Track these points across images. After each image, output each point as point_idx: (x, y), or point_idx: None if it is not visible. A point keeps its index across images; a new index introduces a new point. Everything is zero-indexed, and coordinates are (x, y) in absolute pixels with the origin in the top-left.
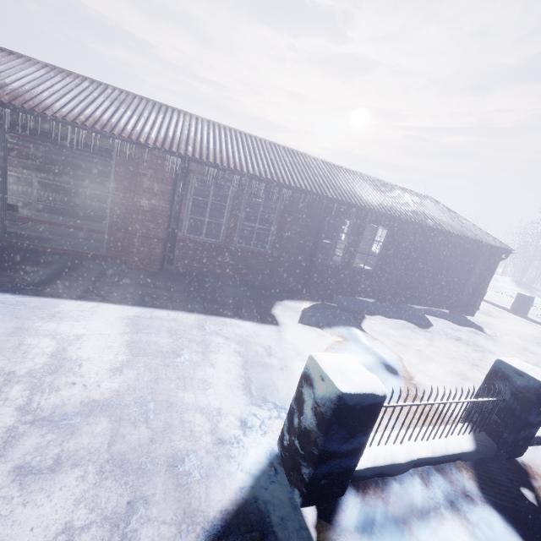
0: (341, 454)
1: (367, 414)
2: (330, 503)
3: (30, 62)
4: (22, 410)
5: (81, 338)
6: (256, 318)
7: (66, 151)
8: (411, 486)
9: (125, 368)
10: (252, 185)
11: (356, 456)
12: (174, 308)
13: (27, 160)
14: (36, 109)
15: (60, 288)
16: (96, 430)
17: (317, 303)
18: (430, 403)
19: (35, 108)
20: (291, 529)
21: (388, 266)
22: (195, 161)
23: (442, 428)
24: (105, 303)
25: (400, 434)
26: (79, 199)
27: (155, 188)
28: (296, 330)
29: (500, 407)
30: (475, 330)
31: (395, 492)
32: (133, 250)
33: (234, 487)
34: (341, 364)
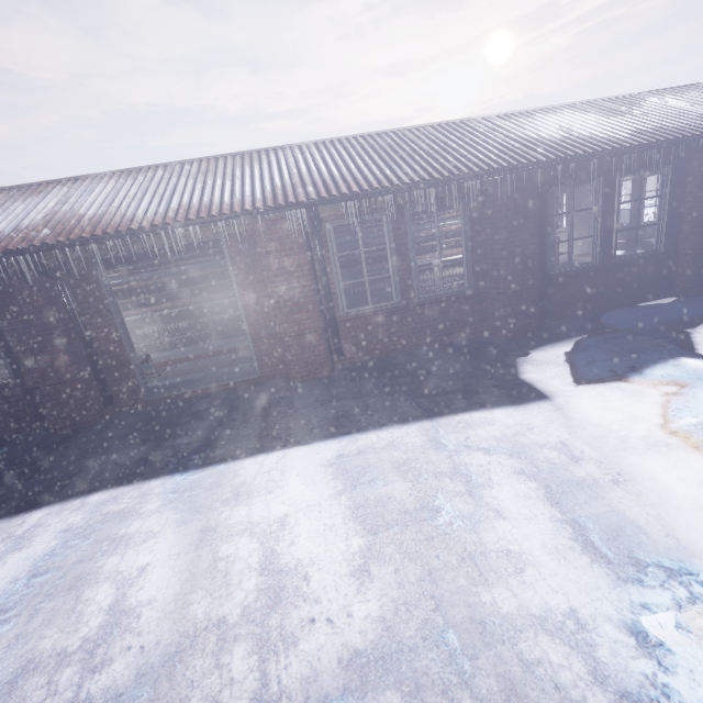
0: None
1: None
2: None
3: (97, 179)
4: (260, 702)
5: (287, 523)
6: (505, 398)
7: (172, 268)
8: None
9: (372, 565)
10: (415, 200)
11: None
12: (381, 425)
13: (140, 296)
14: (120, 228)
15: (229, 444)
16: None
17: (582, 339)
18: None
19: (119, 228)
20: None
21: (682, 232)
22: (325, 203)
23: None
24: (289, 447)
25: None
26: (206, 317)
27: (287, 266)
28: (583, 398)
29: None
30: None
31: None
32: (290, 359)
33: None
34: None
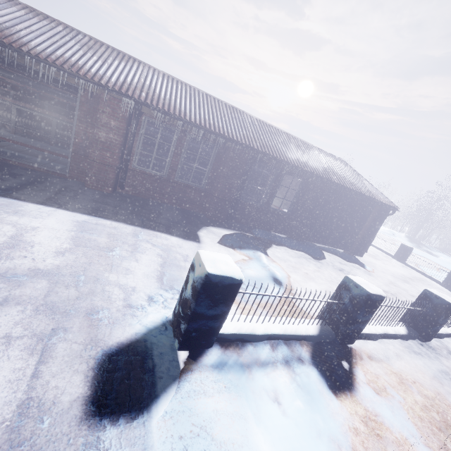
0: (207, 316)
1: (227, 291)
2: (199, 350)
3: (12, 3)
4: None
5: (36, 229)
6: (183, 235)
7: (42, 85)
8: (261, 349)
9: (67, 253)
10: (192, 131)
11: (219, 320)
12: (117, 220)
13: (8, 89)
14: (14, 45)
15: (26, 194)
16: (37, 286)
17: (237, 232)
18: (284, 296)
19: (13, 44)
20: (165, 359)
21: (299, 210)
22: (146, 106)
23: (298, 320)
24: (61, 209)
25: (265, 319)
26: (52, 127)
27: (111, 124)
28: (212, 248)
29: (341, 308)
30: (358, 266)
31: (248, 351)
32: (90, 173)
33: (132, 332)
34: (216, 258)
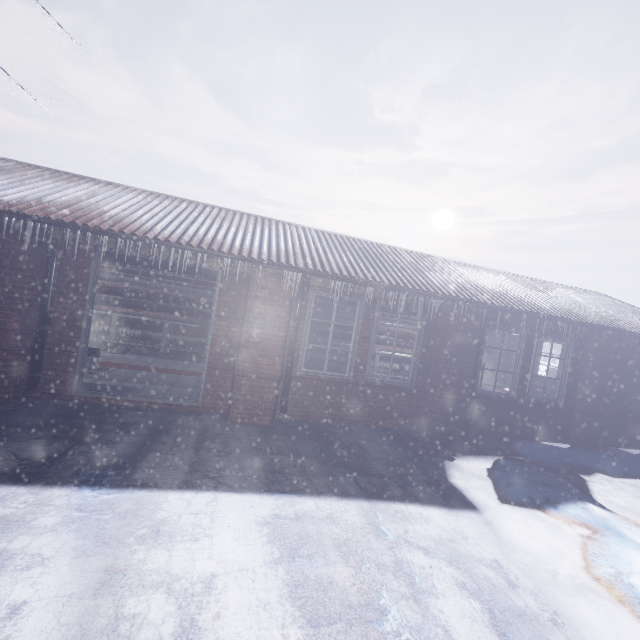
0: None
1: None
2: None
3: (128, 190)
4: None
5: (213, 586)
6: (438, 497)
7: (151, 281)
8: None
9: None
10: (389, 298)
11: None
12: (319, 492)
13: (107, 294)
14: (137, 233)
15: (154, 468)
16: None
17: (499, 459)
18: None
19: (136, 232)
20: None
21: (578, 392)
22: (319, 275)
23: None
24: (221, 491)
25: None
26: (162, 333)
27: (268, 313)
28: (508, 518)
29: None
30: None
31: None
32: (238, 397)
33: None
34: None
